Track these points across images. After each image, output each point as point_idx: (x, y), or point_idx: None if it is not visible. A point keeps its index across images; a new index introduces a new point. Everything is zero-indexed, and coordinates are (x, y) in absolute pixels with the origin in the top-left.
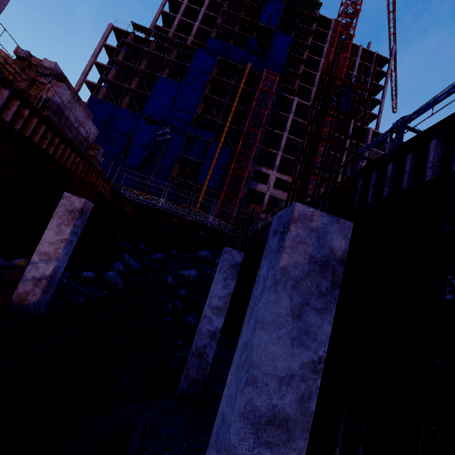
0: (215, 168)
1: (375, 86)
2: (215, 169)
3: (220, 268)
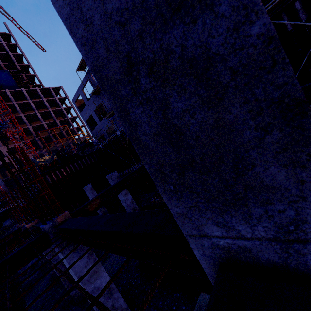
0: None
1: (16, 55)
2: None
3: None
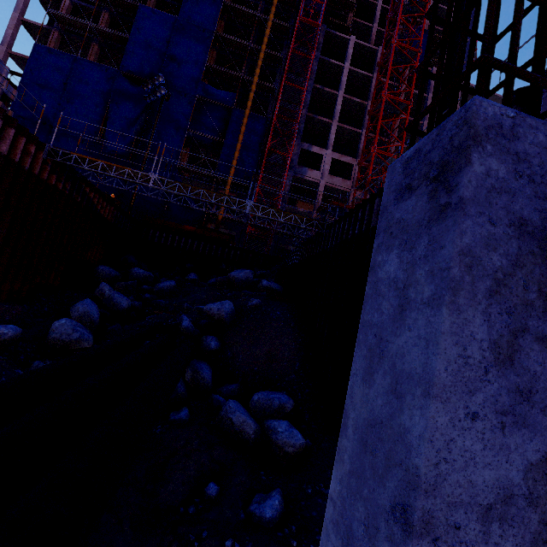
0: (243, 148)
1: None
2: (243, 150)
3: (455, 263)
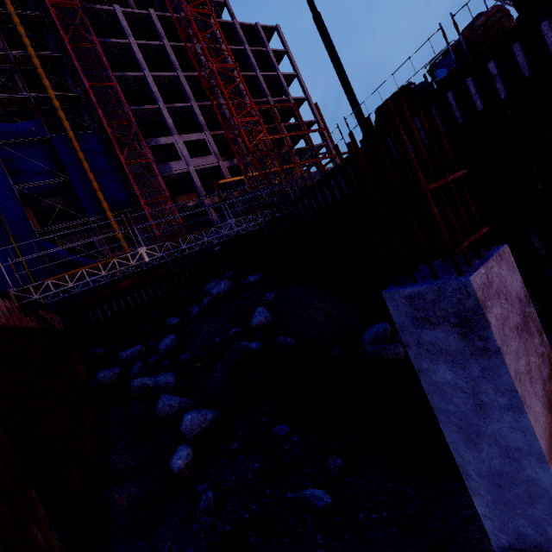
0: (96, 175)
1: None
2: (98, 178)
3: None
